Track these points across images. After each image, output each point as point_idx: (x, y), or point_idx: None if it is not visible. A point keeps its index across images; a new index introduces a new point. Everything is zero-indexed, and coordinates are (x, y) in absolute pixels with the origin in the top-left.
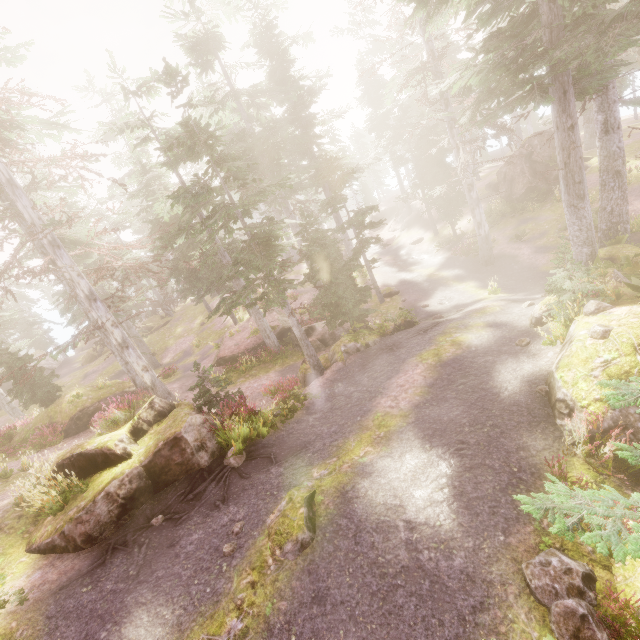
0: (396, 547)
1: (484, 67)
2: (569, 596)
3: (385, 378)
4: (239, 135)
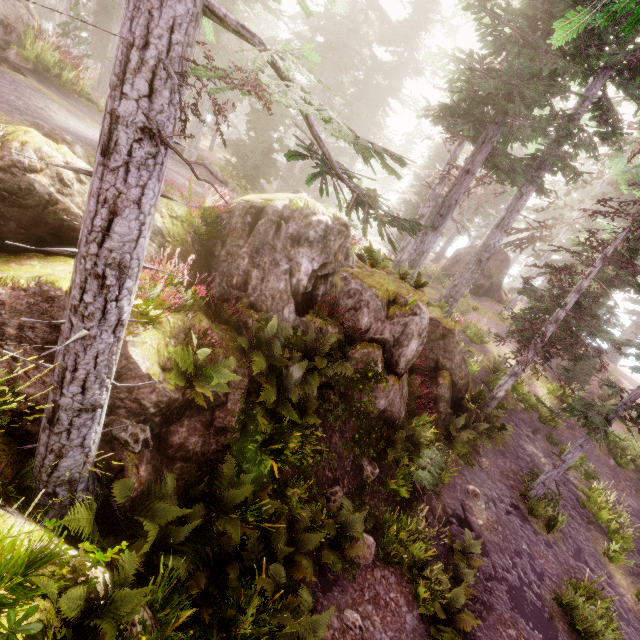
0: (10, 92)
1: (457, 66)
2: (45, 136)
3: None
4: (329, 12)
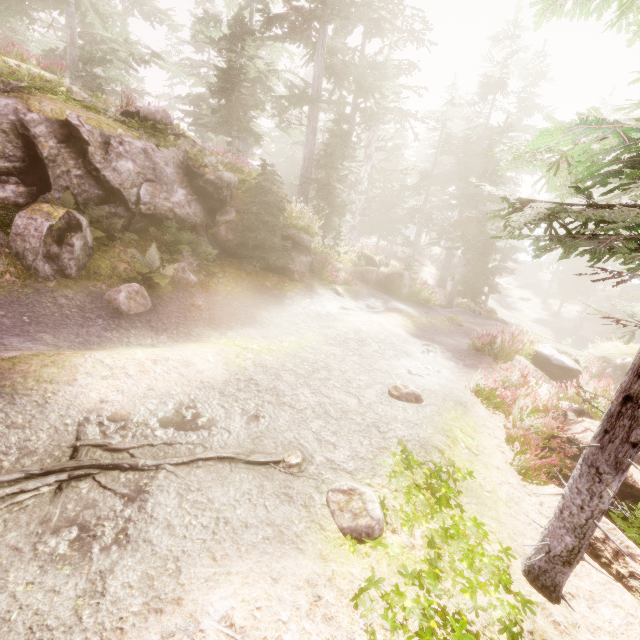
0: None
1: None
2: None
3: (490, 324)
4: (473, 153)
